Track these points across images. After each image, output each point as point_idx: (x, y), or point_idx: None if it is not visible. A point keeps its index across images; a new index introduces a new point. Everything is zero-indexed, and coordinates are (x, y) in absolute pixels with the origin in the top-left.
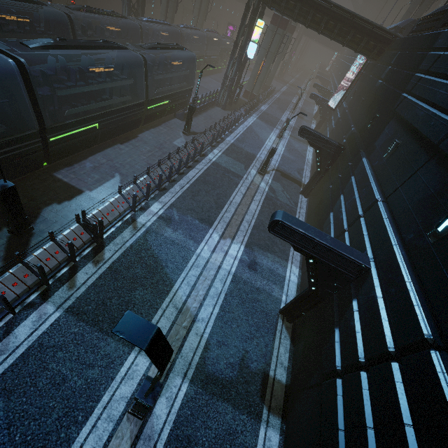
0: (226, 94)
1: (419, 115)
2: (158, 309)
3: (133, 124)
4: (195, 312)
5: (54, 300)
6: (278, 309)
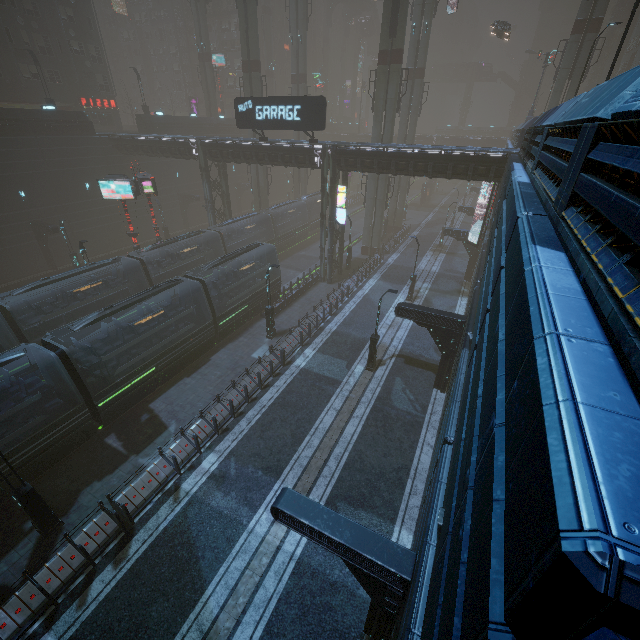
0: (327, 266)
1: (479, 304)
2: (176, 635)
3: (204, 348)
4: (226, 638)
5: (57, 628)
6: (364, 624)
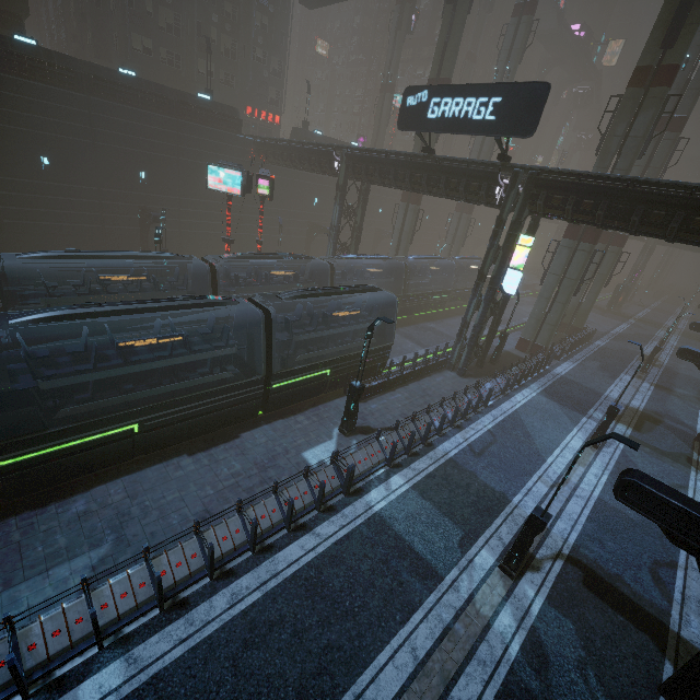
0: (465, 350)
1: None
2: None
3: (238, 414)
4: None
5: None
6: None
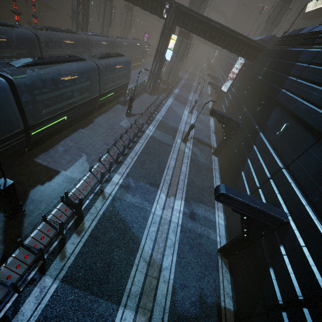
0: (151, 84)
1: (300, 107)
2: (133, 265)
3: (89, 113)
4: (160, 263)
5: (50, 273)
6: (216, 249)
